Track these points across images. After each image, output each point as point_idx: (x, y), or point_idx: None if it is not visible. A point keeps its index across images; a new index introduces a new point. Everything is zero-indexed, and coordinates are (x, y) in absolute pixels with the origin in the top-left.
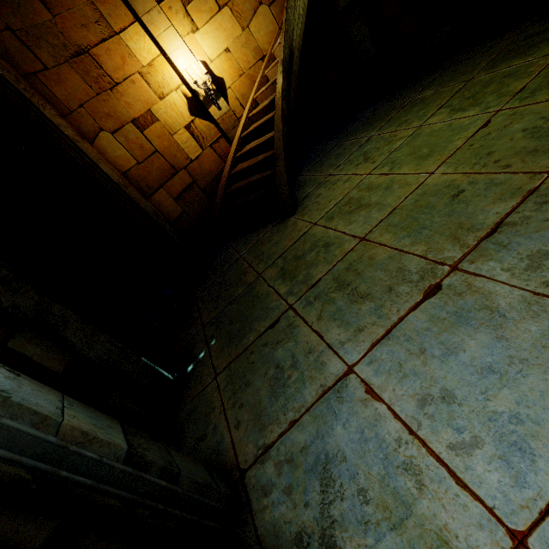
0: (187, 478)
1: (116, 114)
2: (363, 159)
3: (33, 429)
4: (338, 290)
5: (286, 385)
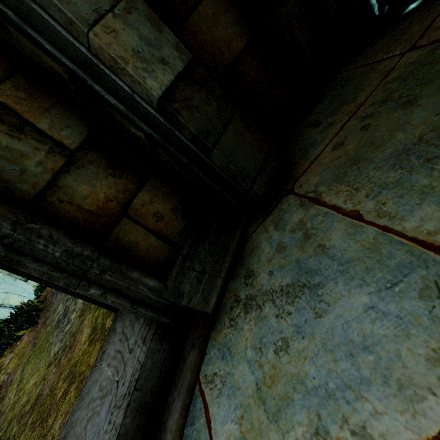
0: (219, 157)
1: None
2: None
3: (64, 29)
4: None
5: (430, 164)
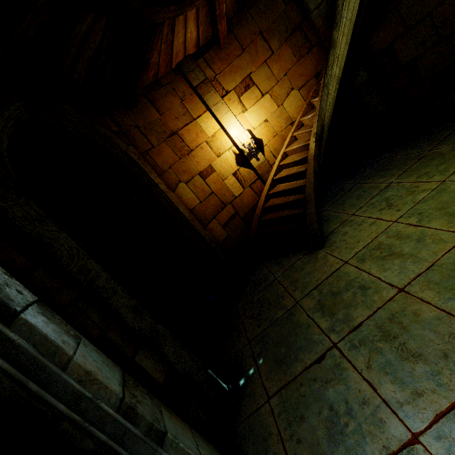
0: None
1: (189, 170)
2: (386, 205)
3: None
4: (384, 340)
5: (344, 433)
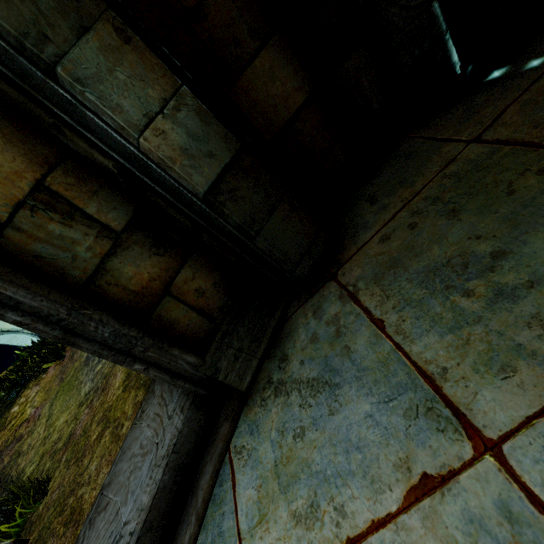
0: (263, 244)
1: None
2: None
3: (116, 133)
4: None
5: (447, 293)
